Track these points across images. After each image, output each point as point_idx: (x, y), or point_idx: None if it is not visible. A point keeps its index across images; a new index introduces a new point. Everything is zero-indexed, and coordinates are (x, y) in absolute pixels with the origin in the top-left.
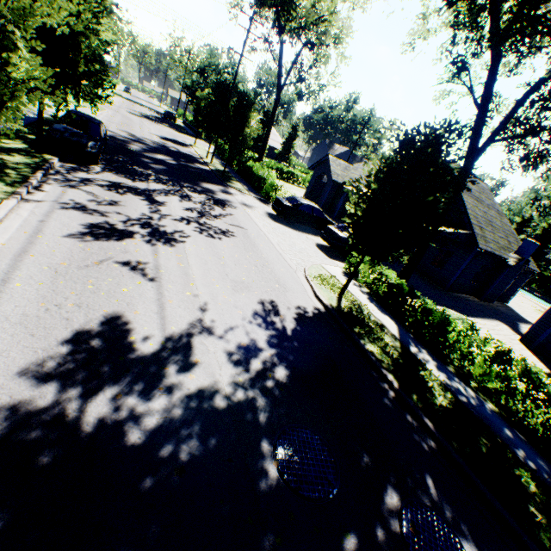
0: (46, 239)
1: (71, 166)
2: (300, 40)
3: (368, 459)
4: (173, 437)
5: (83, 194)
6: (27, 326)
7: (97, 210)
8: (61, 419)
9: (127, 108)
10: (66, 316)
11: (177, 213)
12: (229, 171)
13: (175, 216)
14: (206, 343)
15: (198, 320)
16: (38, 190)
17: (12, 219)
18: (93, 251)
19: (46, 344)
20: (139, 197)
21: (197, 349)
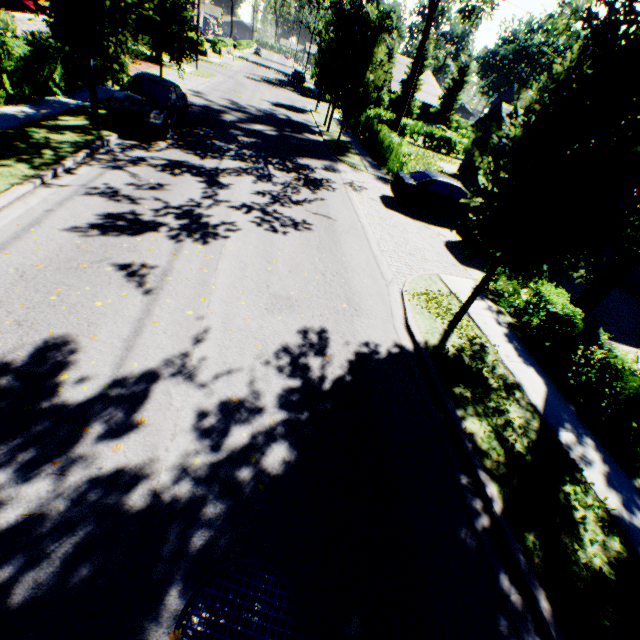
0: (39, 234)
1: (131, 144)
2: None
3: None
4: (24, 553)
5: (125, 176)
6: None
7: (130, 196)
8: None
9: (248, 72)
10: None
11: (240, 198)
12: (350, 141)
13: (234, 203)
14: (173, 392)
15: (181, 355)
16: (70, 173)
17: (15, 208)
18: (89, 250)
19: None
20: (198, 179)
21: (153, 402)
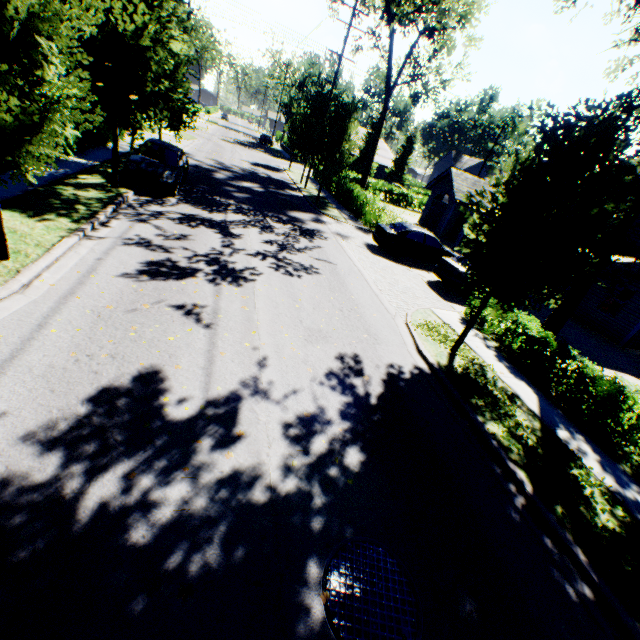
0: (99, 279)
1: (146, 199)
2: (416, 27)
3: (473, 606)
4: (187, 540)
5: (151, 228)
6: (50, 380)
7: (162, 246)
8: (55, 501)
9: (221, 135)
10: (96, 369)
11: (253, 246)
12: (325, 197)
13: (249, 250)
14: (257, 409)
15: (252, 379)
16: (104, 226)
17: (69, 257)
18: (146, 293)
19: (64, 403)
20: (213, 230)
21: (244, 418)
